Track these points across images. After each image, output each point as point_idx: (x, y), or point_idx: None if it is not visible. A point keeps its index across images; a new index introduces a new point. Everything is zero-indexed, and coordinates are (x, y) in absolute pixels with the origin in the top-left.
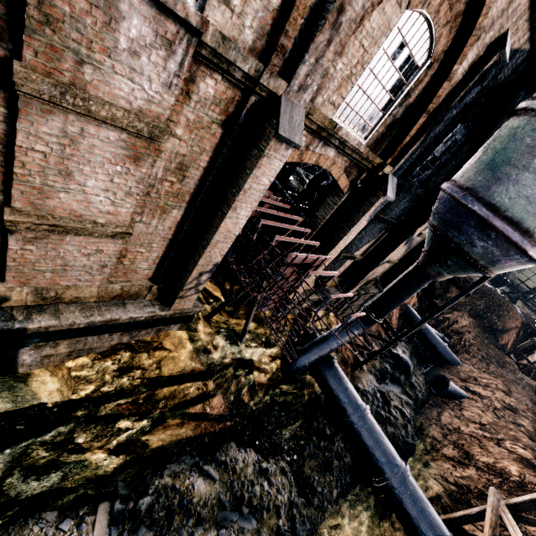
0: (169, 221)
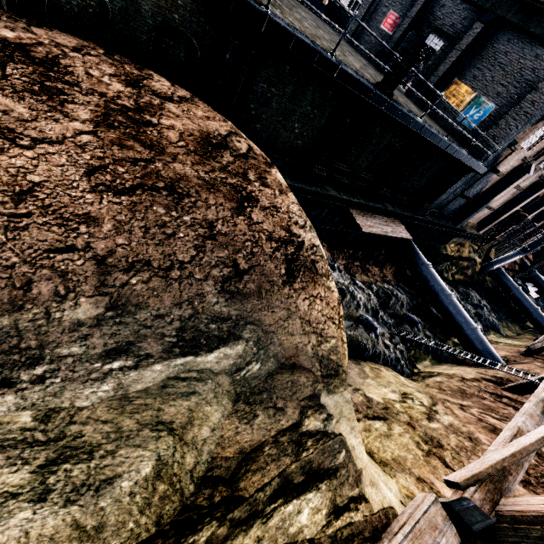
0: (498, 207)
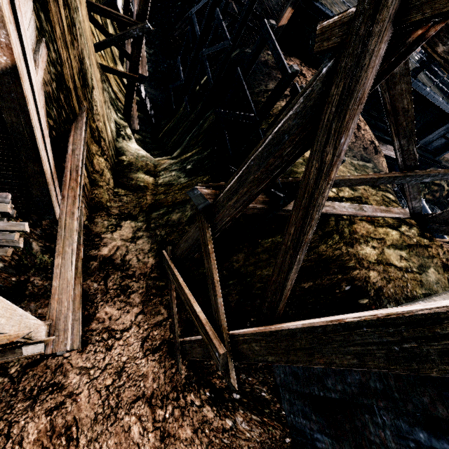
0: None
